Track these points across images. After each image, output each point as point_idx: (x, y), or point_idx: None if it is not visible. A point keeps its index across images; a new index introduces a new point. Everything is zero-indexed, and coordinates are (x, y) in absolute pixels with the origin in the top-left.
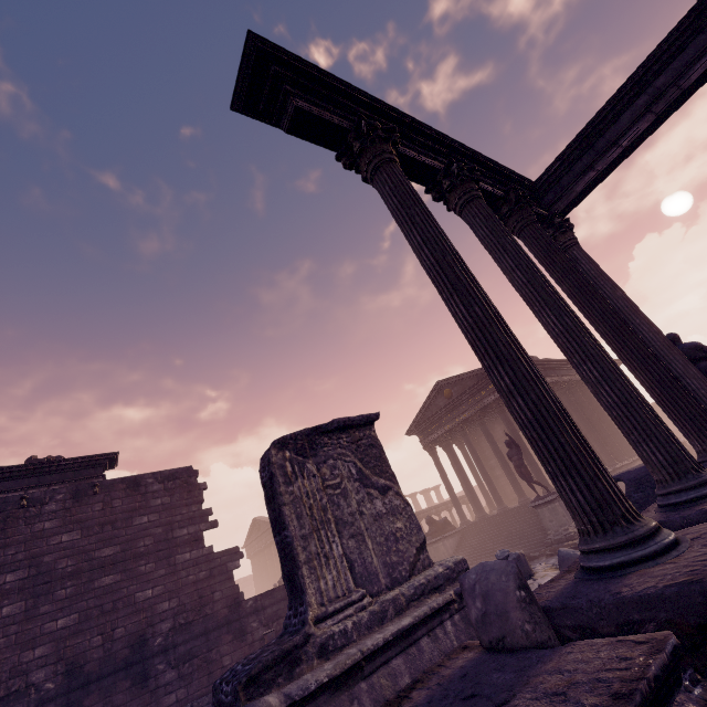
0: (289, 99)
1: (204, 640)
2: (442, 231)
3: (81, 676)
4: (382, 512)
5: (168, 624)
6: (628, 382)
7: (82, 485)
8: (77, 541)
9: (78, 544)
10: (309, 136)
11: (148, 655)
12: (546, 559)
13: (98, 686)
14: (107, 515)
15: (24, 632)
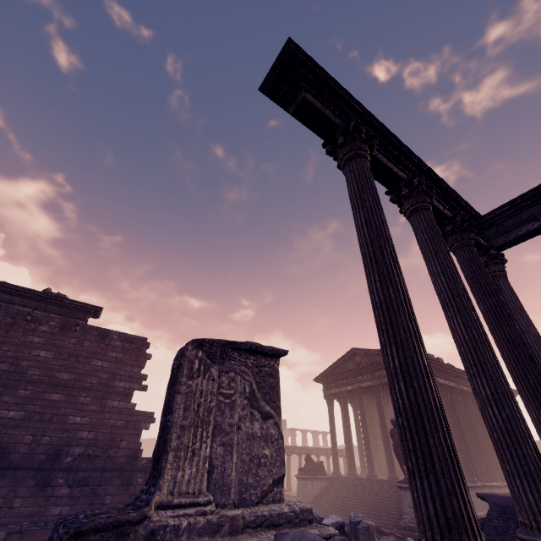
0: (301, 92)
1: (100, 475)
2: (384, 219)
3: (5, 460)
4: (257, 434)
5: (80, 450)
6: (517, 411)
7: (70, 321)
8: (49, 359)
9: (49, 361)
10: (307, 122)
11: (56, 467)
12: (394, 540)
13: (13, 474)
14: (76, 349)
15: None
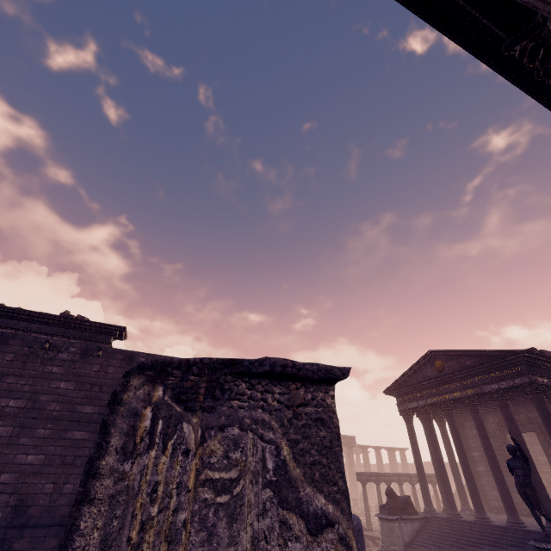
0: None
1: None
2: None
3: (23, 516)
4: None
5: None
6: None
7: (91, 345)
8: (70, 391)
9: (70, 394)
10: None
11: None
12: None
13: (31, 533)
14: (100, 377)
15: (2, 455)
